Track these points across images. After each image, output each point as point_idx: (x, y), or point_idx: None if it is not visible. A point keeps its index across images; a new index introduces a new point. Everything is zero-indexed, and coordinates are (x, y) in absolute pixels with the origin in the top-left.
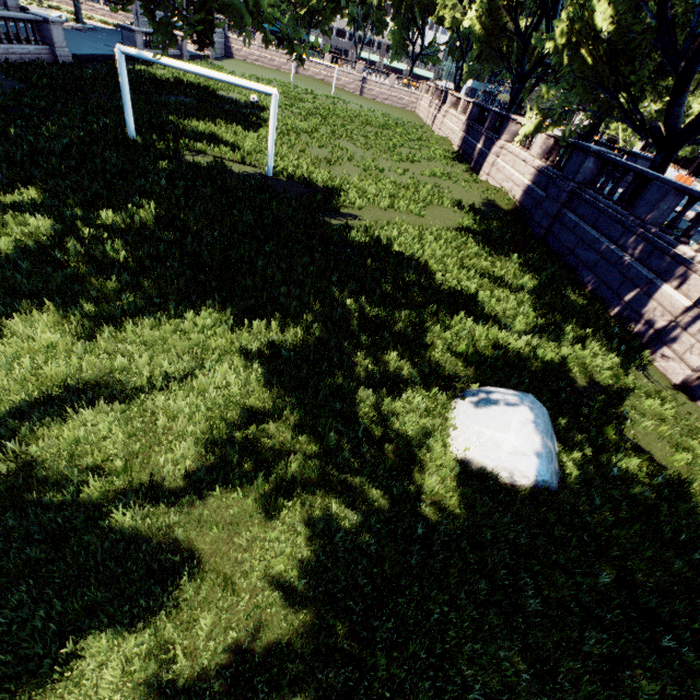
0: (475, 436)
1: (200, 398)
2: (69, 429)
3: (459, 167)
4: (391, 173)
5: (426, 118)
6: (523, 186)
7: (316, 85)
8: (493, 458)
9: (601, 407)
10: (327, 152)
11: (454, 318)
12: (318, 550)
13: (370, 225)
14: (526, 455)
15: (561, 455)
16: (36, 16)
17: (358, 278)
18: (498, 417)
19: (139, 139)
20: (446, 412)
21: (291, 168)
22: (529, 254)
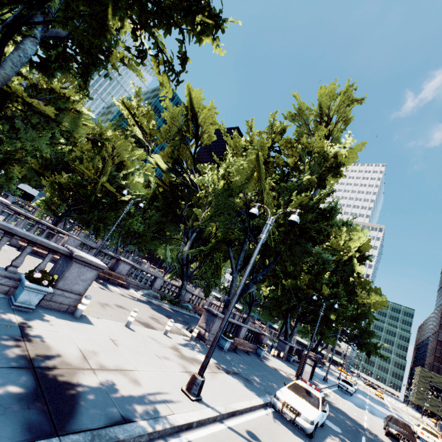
0: None
1: None
2: None
3: None
4: None
5: None
6: None
7: None
8: None
9: None
10: None
11: None
12: None
13: None
14: None
15: None
16: None
17: None
18: None
19: None
20: None
21: None
22: None
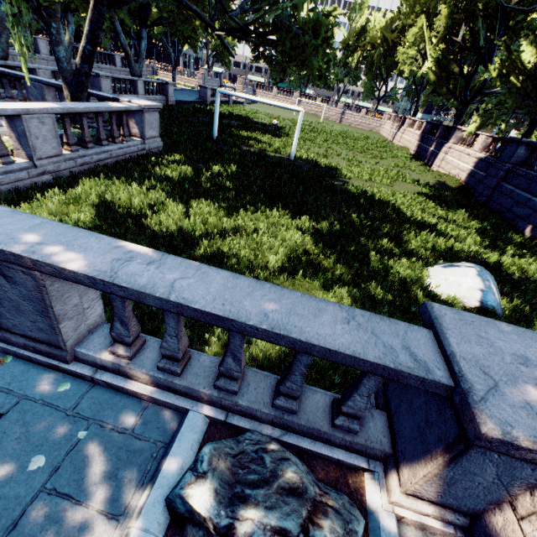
0: (443, 280)
1: (281, 242)
2: (225, 242)
3: (416, 163)
4: (366, 164)
5: (387, 136)
6: (467, 171)
7: (310, 117)
8: (456, 291)
9: (534, 290)
10: (323, 151)
11: (422, 233)
12: (355, 307)
13: (358, 186)
14: (479, 290)
15: (504, 301)
16: (163, 81)
17: (357, 206)
18: (458, 271)
19: (219, 138)
20: (421, 272)
21: (304, 156)
22: (474, 210)
